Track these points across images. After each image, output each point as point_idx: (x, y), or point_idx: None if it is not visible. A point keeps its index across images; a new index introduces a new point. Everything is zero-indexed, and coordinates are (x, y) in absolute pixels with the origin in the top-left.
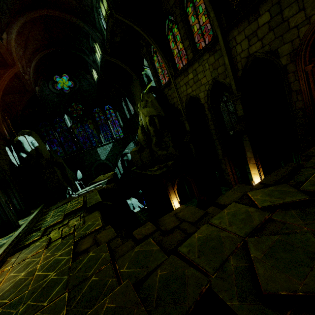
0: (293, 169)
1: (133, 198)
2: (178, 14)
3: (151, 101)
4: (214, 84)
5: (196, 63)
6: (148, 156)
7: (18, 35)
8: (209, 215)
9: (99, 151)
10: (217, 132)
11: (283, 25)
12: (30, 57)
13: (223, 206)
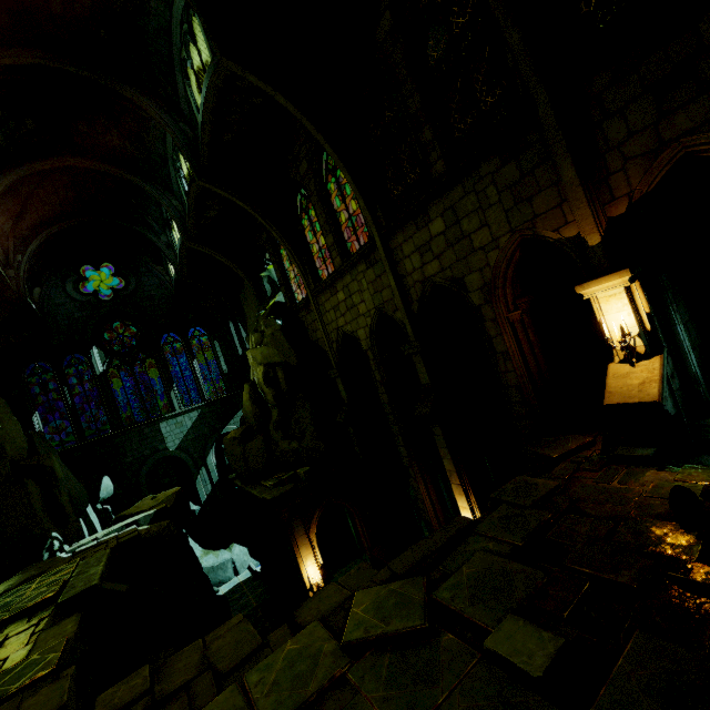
0: (453, 536)
1: (236, 544)
2: (314, 190)
3: (273, 333)
4: (381, 317)
5: (348, 275)
6: (262, 452)
7: (7, 194)
8: (263, 654)
9: (164, 429)
10: (395, 408)
11: (465, 243)
12: (27, 235)
13: (300, 628)
